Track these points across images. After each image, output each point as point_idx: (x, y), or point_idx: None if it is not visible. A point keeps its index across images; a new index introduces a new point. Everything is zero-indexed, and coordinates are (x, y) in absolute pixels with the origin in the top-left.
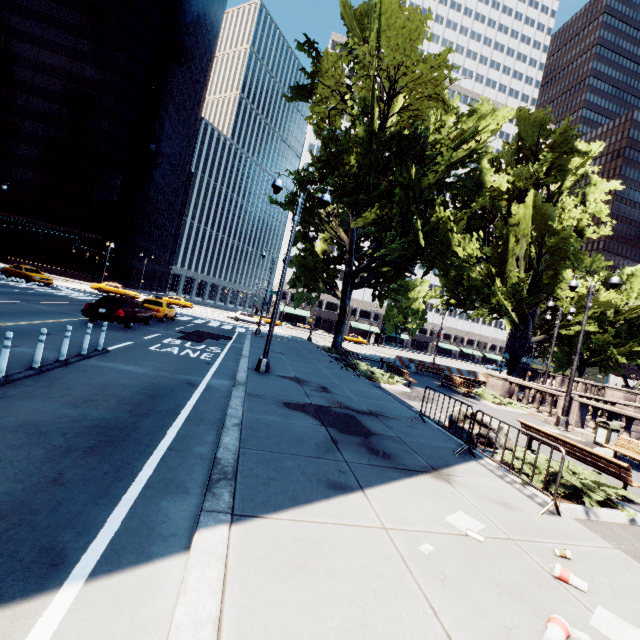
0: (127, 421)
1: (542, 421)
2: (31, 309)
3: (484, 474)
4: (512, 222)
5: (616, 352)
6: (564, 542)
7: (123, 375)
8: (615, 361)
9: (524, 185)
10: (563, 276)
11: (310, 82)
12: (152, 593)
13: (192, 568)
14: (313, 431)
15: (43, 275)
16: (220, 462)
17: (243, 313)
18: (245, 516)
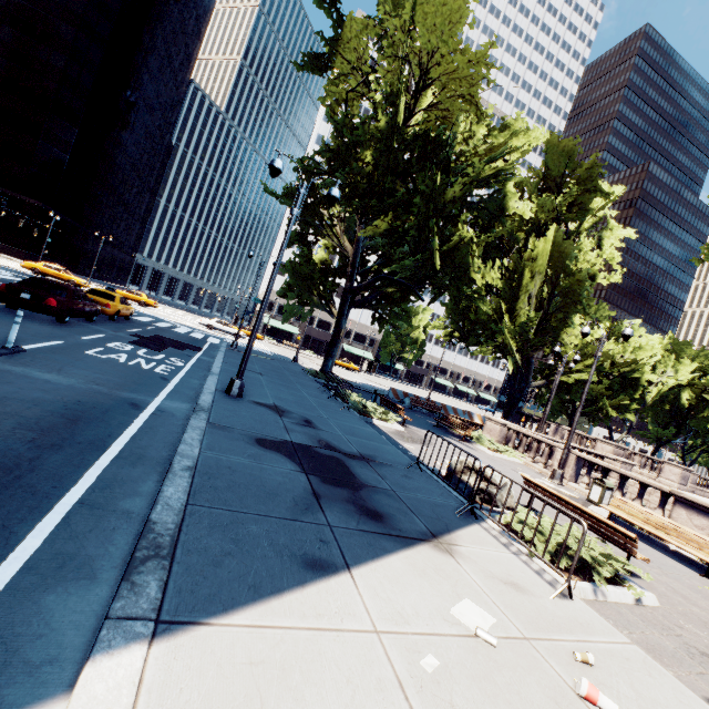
0: (22, 456)
1: (537, 472)
2: None
3: (488, 542)
4: (527, 257)
5: (607, 404)
6: (582, 638)
7: (36, 386)
8: (605, 413)
9: (545, 219)
10: (572, 321)
11: (328, 52)
12: None
13: None
14: (290, 480)
15: None
16: (153, 528)
17: (219, 321)
18: (177, 623)
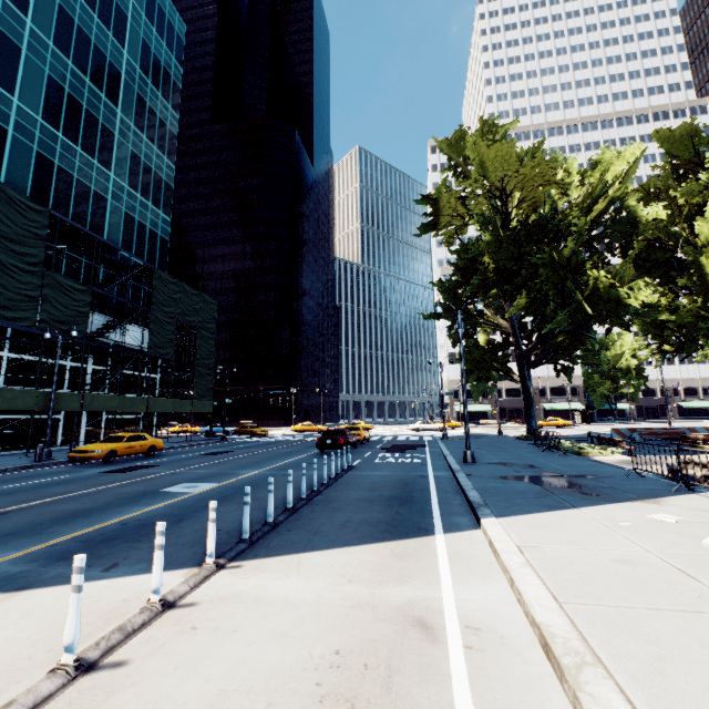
0: (404, 494)
1: None
2: (281, 452)
3: (699, 499)
4: None
5: None
6: None
7: (377, 477)
8: None
9: (699, 198)
10: None
11: (433, 217)
12: (473, 537)
13: (487, 526)
14: (530, 488)
15: (261, 428)
16: (474, 501)
17: (422, 422)
18: (502, 516)
